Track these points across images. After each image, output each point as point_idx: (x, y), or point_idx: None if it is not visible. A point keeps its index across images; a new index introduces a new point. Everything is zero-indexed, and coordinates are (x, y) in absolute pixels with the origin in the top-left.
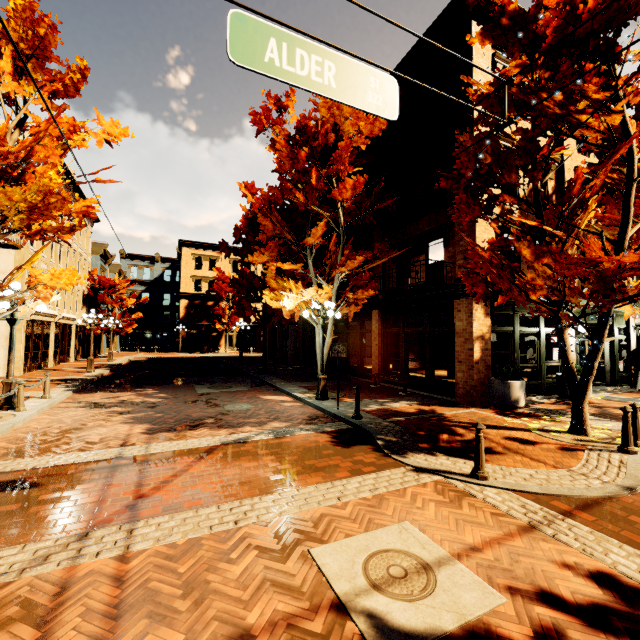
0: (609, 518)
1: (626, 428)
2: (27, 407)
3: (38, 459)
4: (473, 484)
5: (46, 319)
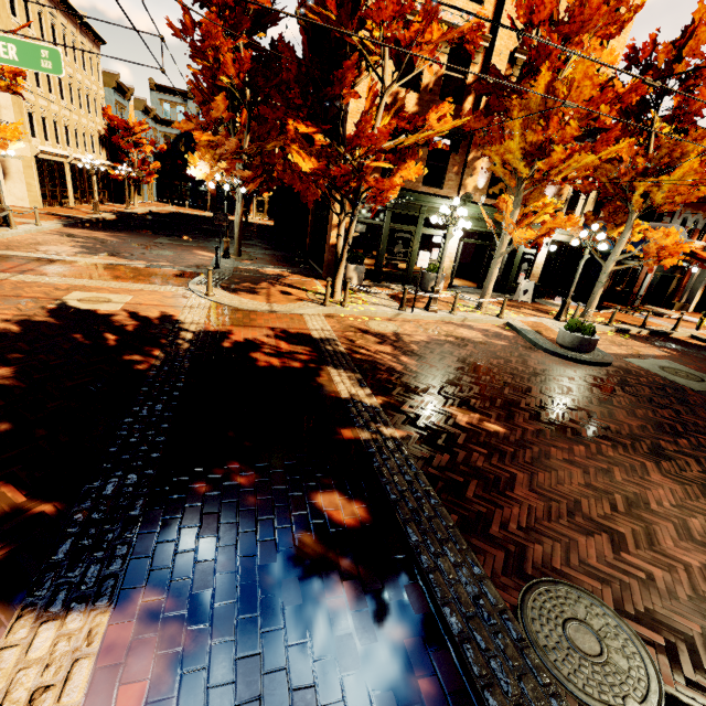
0: (227, 313)
1: (326, 291)
2: (20, 228)
3: (3, 251)
4: (200, 297)
5: (57, 159)
